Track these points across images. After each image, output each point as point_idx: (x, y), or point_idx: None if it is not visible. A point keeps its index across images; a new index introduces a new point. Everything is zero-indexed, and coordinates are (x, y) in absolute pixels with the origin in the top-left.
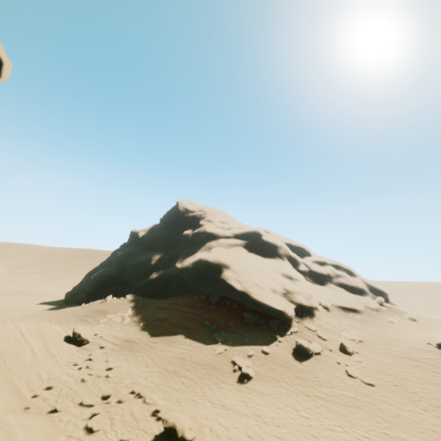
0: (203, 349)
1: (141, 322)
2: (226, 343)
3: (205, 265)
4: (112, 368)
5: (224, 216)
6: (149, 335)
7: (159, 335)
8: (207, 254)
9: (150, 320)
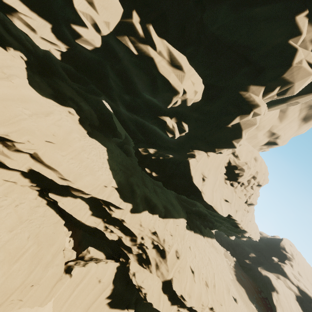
0: (248, 300)
1: (235, 272)
2: (256, 307)
3: (269, 281)
4: None
5: (306, 271)
6: (236, 278)
7: (238, 282)
8: (273, 279)
9: (238, 274)
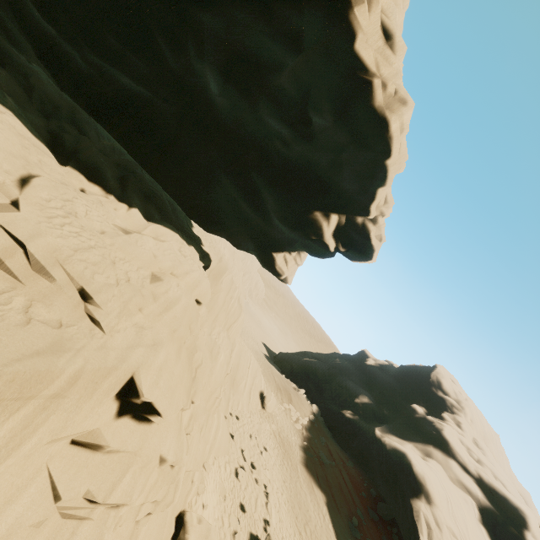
0: (330, 537)
1: (306, 441)
2: None
3: (405, 466)
4: (267, 451)
5: (489, 439)
6: (302, 460)
7: (309, 471)
8: (418, 458)
9: (313, 448)
